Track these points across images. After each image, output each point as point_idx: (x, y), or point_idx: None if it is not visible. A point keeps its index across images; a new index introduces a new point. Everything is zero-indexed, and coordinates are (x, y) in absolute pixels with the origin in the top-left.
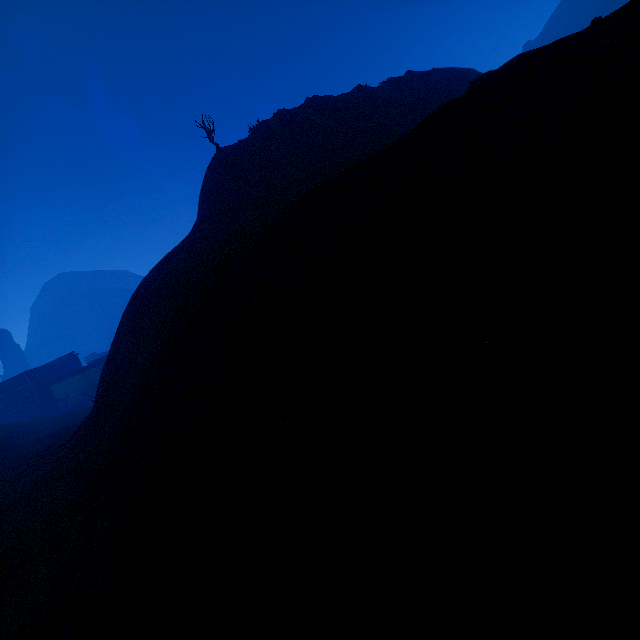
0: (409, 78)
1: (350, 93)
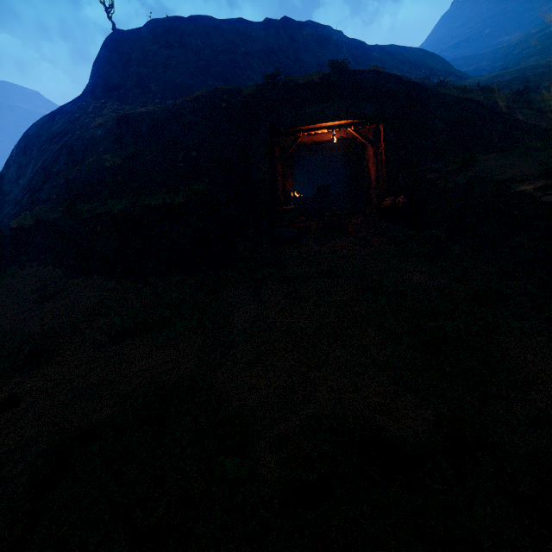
0: (282, 24)
1: (230, 21)
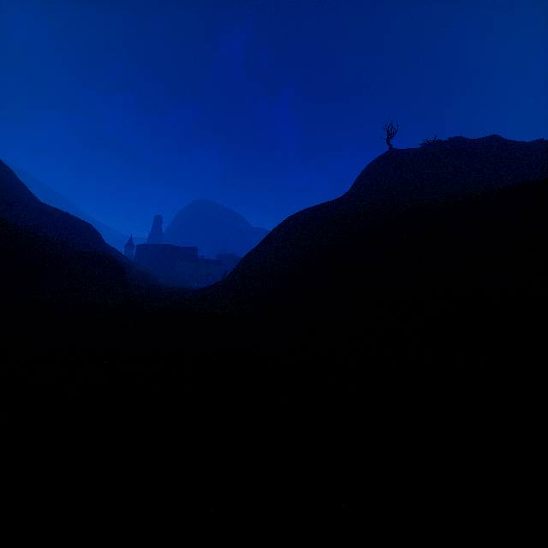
0: None
1: (530, 142)
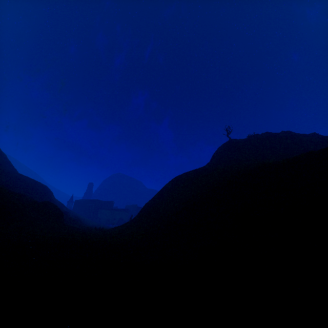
0: None
1: (309, 134)
